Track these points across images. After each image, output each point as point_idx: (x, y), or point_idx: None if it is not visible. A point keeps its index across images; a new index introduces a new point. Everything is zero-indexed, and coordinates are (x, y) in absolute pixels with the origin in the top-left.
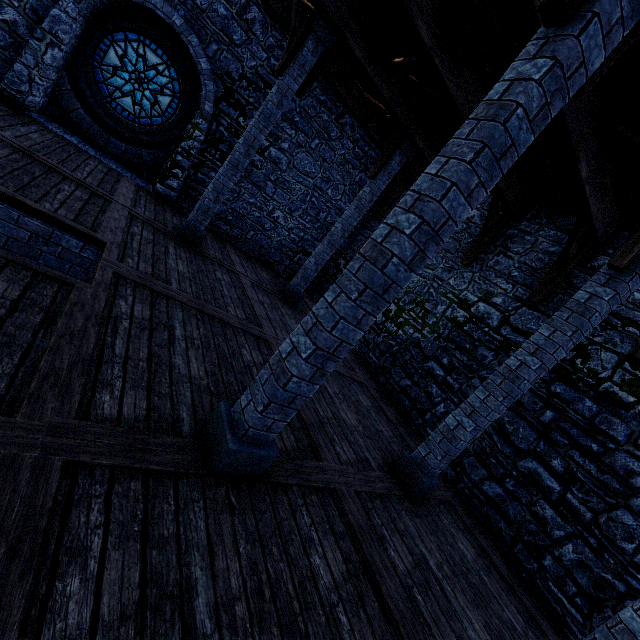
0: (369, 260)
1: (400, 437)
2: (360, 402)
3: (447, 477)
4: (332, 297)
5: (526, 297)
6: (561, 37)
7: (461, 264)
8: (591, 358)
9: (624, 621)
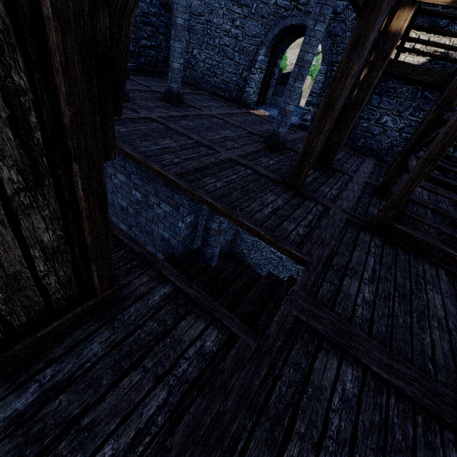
0: None
1: None
2: None
3: None
4: None
5: None
6: None
7: None
8: None
9: None
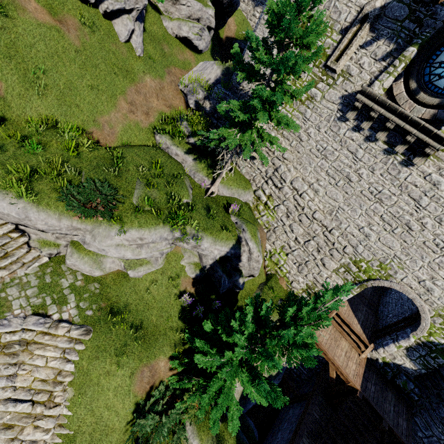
0: None
1: None
2: None
3: None
4: None
5: None
6: None
7: None
8: None
9: None
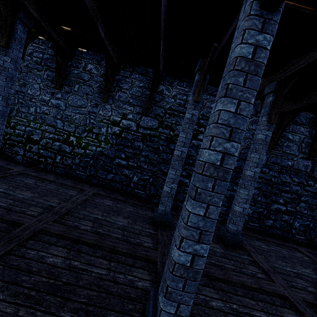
0: (219, 179)
1: (133, 204)
2: (110, 206)
3: (154, 203)
4: (203, 211)
5: (144, 112)
6: (273, 21)
7: (101, 101)
8: (174, 130)
9: (237, 210)
